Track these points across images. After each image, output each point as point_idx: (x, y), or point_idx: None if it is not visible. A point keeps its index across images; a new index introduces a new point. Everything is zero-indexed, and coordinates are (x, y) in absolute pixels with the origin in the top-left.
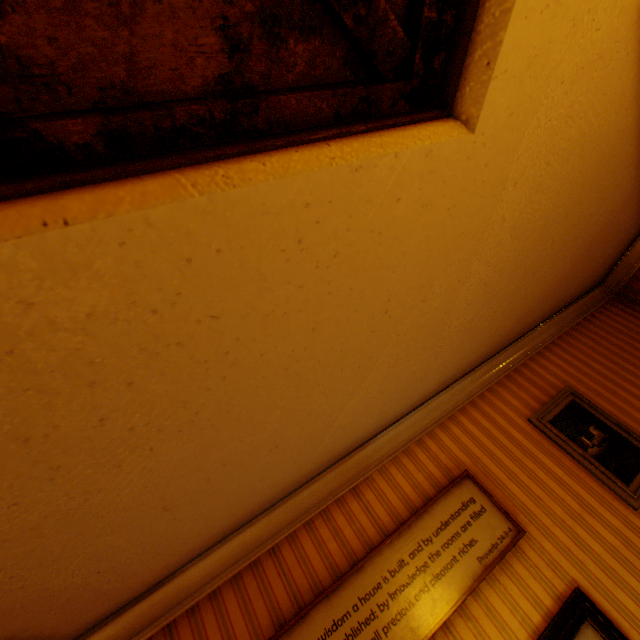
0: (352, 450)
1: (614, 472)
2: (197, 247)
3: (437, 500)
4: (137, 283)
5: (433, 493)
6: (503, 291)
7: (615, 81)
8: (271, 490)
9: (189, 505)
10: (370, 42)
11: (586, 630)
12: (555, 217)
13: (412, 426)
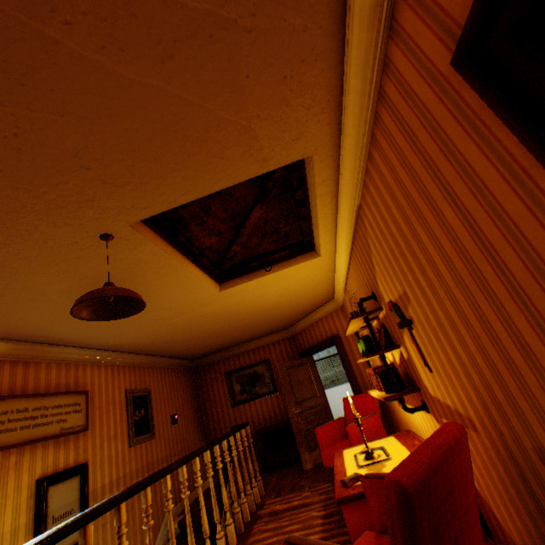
0: (46, 343)
1: (136, 430)
2: (168, 267)
3: (66, 394)
4: (154, 262)
5: (64, 391)
6: (177, 330)
7: (246, 306)
8: (3, 328)
9: (0, 302)
10: (224, 264)
11: (78, 478)
12: (211, 322)
13: (82, 355)
